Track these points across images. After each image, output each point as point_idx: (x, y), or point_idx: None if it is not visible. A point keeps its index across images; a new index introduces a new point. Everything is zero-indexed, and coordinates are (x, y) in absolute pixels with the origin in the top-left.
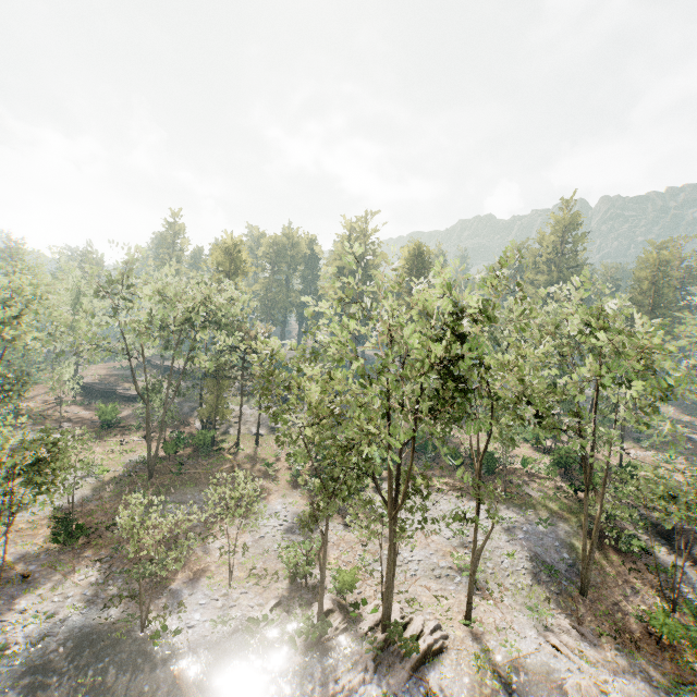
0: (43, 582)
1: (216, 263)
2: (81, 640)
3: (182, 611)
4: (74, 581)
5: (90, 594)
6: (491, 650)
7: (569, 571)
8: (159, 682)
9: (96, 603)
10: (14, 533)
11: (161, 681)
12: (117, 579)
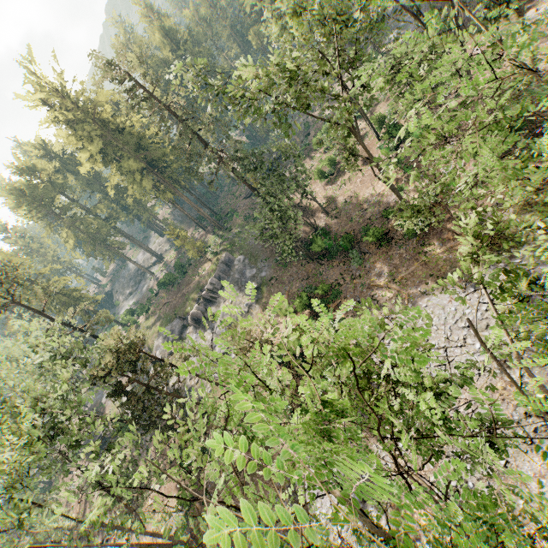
0: None
1: None
2: None
3: None
4: None
5: None
6: None
7: None
8: None
9: None
10: None
11: None
12: None
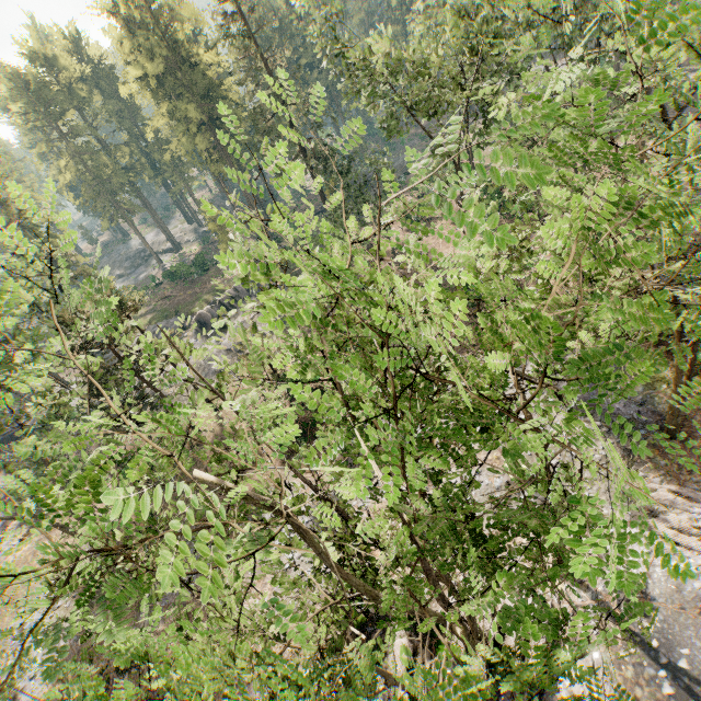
0: None
1: None
2: None
3: None
4: None
5: None
6: (606, 597)
7: (642, 412)
8: None
9: None
10: None
11: None
12: None
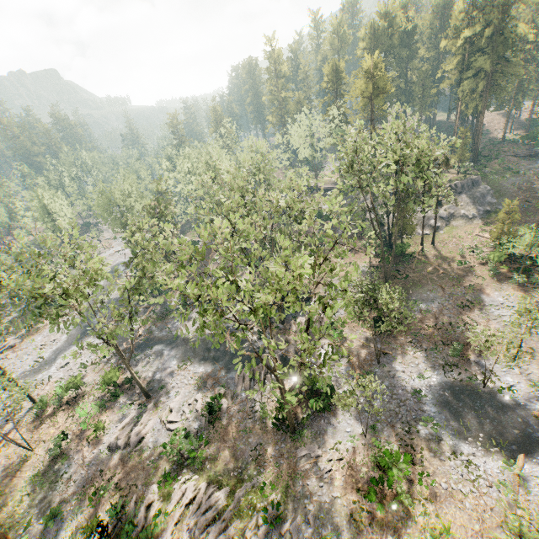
0: (393, 355)
1: (360, 92)
2: (452, 390)
3: (495, 375)
4: (410, 355)
5: (427, 362)
6: None
7: None
8: (524, 417)
9: (437, 369)
10: (346, 325)
11: (525, 417)
12: (432, 354)
